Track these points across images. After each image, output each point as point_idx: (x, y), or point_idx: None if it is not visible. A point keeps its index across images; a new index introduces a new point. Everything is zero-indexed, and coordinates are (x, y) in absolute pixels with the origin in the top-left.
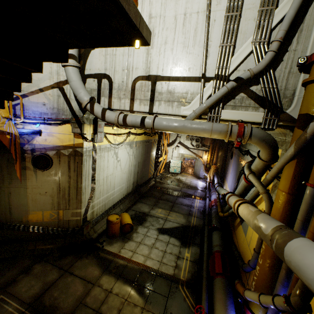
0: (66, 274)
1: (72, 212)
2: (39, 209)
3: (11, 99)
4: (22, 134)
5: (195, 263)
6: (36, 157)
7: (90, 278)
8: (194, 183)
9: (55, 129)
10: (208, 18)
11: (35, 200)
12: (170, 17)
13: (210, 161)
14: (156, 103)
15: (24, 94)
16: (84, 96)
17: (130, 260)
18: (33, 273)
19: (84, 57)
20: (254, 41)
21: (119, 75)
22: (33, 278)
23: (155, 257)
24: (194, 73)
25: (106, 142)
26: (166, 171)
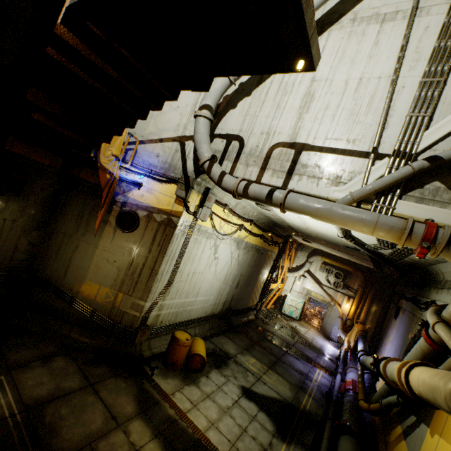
0: (89, 389)
1: (133, 302)
2: (98, 281)
3: (132, 125)
4: (122, 179)
5: None
6: (124, 213)
7: (117, 412)
8: (319, 342)
9: (157, 186)
10: (394, 84)
11: (98, 267)
12: (339, 81)
13: (354, 315)
14: (295, 178)
15: (142, 141)
16: (206, 152)
17: (185, 416)
18: (51, 365)
19: (219, 115)
20: None
21: (255, 138)
22: (47, 373)
23: (226, 432)
24: (360, 146)
25: (209, 224)
26: (276, 309)
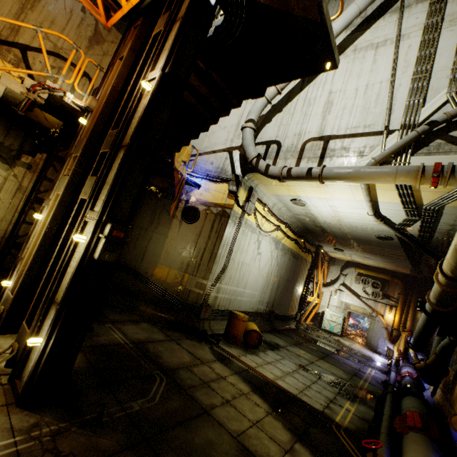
0: (173, 341)
1: (197, 281)
2: (168, 265)
3: (207, 129)
4: (188, 180)
5: (364, 420)
6: (187, 208)
7: (199, 357)
8: (366, 353)
9: (212, 186)
10: (392, 83)
11: (168, 253)
12: (351, 90)
13: (400, 324)
14: (327, 160)
15: (200, 154)
16: (253, 152)
17: (254, 368)
18: (140, 325)
19: (258, 130)
20: (449, 91)
21: (289, 139)
22: (139, 329)
23: (292, 384)
24: (375, 128)
25: (253, 219)
26: (315, 325)
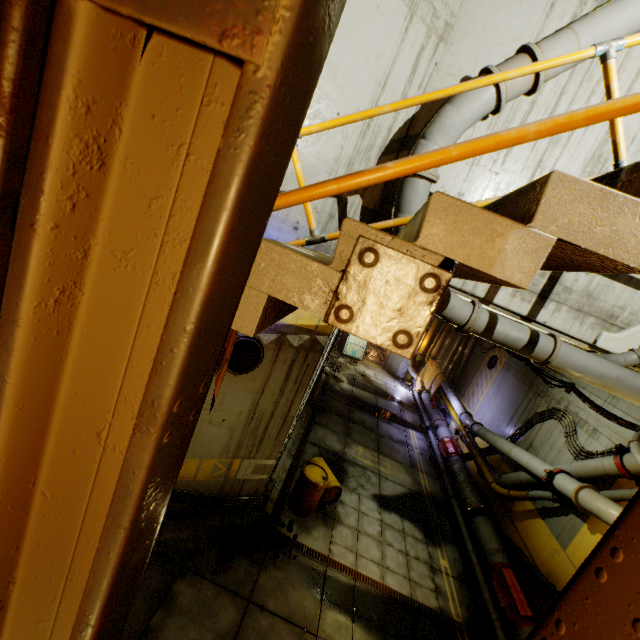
0: (252, 609)
1: (257, 465)
2: (196, 455)
3: None
4: None
5: (462, 582)
6: (235, 343)
7: (303, 620)
8: (392, 388)
9: None
10: None
11: (195, 435)
12: None
13: (426, 350)
14: (550, 306)
15: None
16: None
17: (358, 574)
18: (180, 606)
19: (414, 144)
20: None
21: None
22: (187, 622)
23: (397, 568)
24: None
25: None
26: (334, 349)
